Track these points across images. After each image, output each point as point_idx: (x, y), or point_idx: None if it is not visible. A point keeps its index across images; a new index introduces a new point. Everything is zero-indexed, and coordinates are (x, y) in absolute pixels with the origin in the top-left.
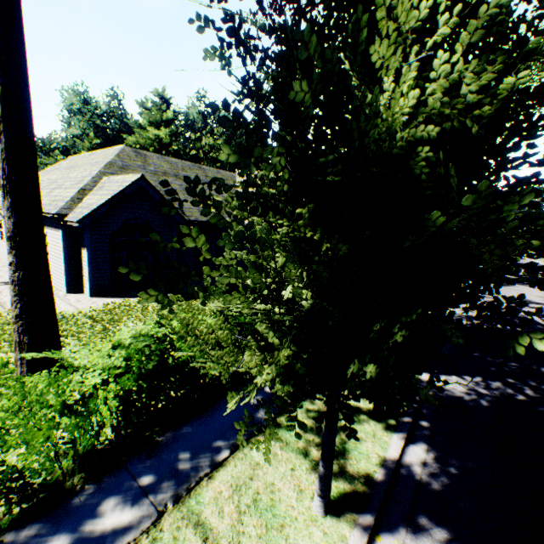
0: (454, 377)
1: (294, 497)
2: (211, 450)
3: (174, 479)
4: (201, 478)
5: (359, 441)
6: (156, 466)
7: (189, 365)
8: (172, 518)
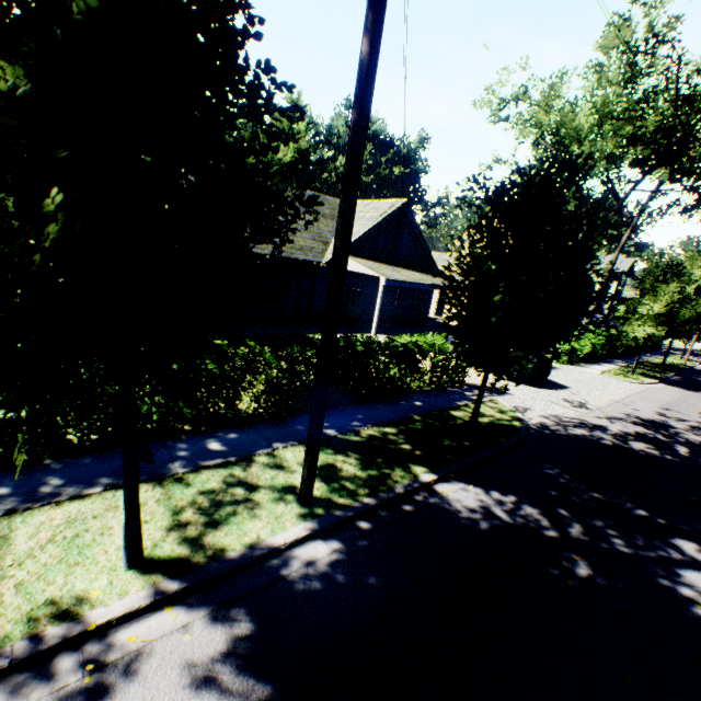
0: (476, 489)
1: (118, 545)
2: (86, 483)
3: (25, 497)
4: (50, 503)
5: (253, 518)
6: (22, 482)
7: None
8: None
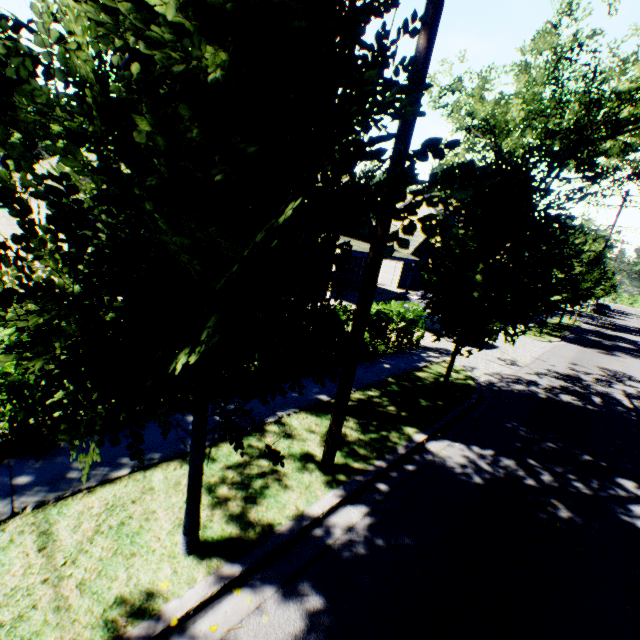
0: (459, 445)
1: (167, 530)
2: (110, 466)
3: (51, 486)
4: (81, 491)
5: (286, 489)
6: (42, 469)
7: None
8: (22, 521)
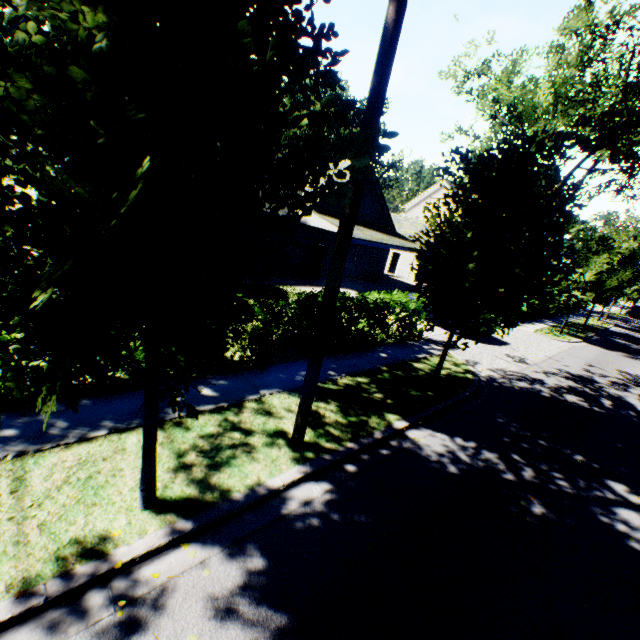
0: (441, 435)
1: (131, 486)
2: (90, 426)
3: (34, 439)
4: (59, 446)
5: (252, 461)
6: (28, 424)
7: None
8: (2, 467)
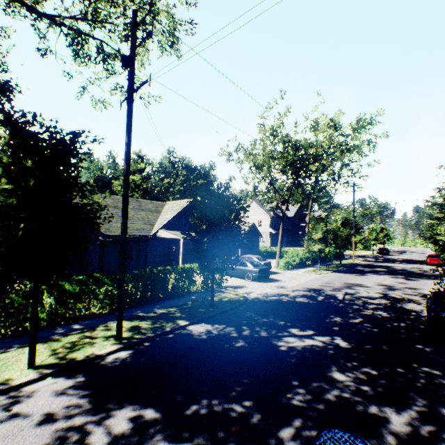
0: (207, 325)
1: (25, 363)
2: (8, 347)
3: None
4: None
5: (92, 347)
6: None
7: (14, 305)
8: None
